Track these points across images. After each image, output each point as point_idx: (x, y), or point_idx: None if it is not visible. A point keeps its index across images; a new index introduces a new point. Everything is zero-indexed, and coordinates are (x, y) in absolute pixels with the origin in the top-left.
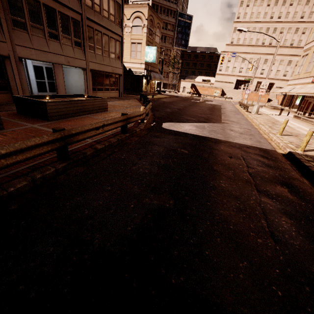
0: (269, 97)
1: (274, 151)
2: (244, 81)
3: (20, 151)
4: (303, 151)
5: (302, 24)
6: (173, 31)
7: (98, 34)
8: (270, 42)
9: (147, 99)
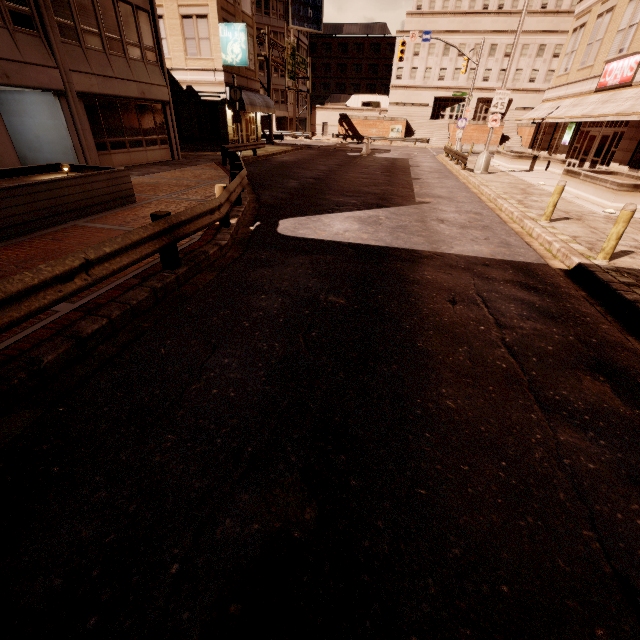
0: (502, 133)
1: (544, 267)
2: (451, 99)
3: None
4: (608, 260)
5: None
6: None
7: None
8: (499, 3)
9: (237, 160)
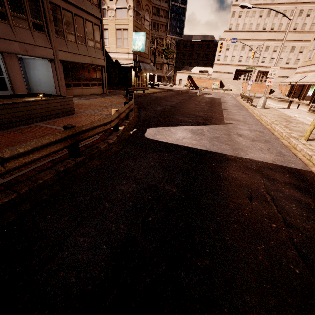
0: (271, 88)
1: (310, 173)
2: (244, 70)
3: None
4: None
5: (306, 5)
6: (167, 17)
7: (68, 14)
8: (271, 27)
9: (131, 95)
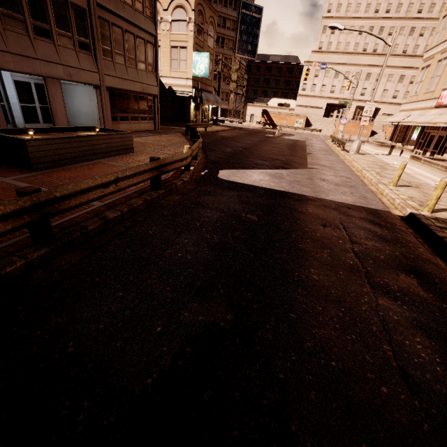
0: (372, 129)
1: (387, 212)
2: (338, 105)
3: None
4: (431, 212)
5: (420, 21)
6: (235, 30)
7: (118, 31)
8: (374, 48)
9: (196, 133)
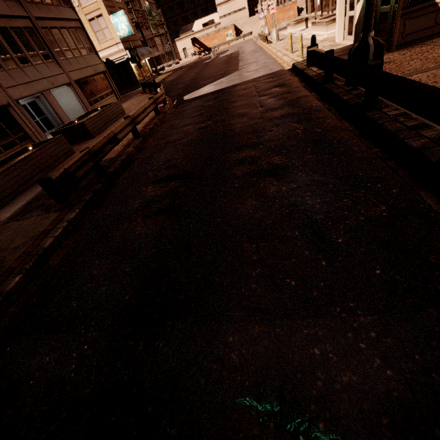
0: (298, 6)
1: (280, 70)
2: None
3: (122, 130)
4: (303, 58)
5: None
6: None
7: (56, 31)
8: None
9: (153, 84)
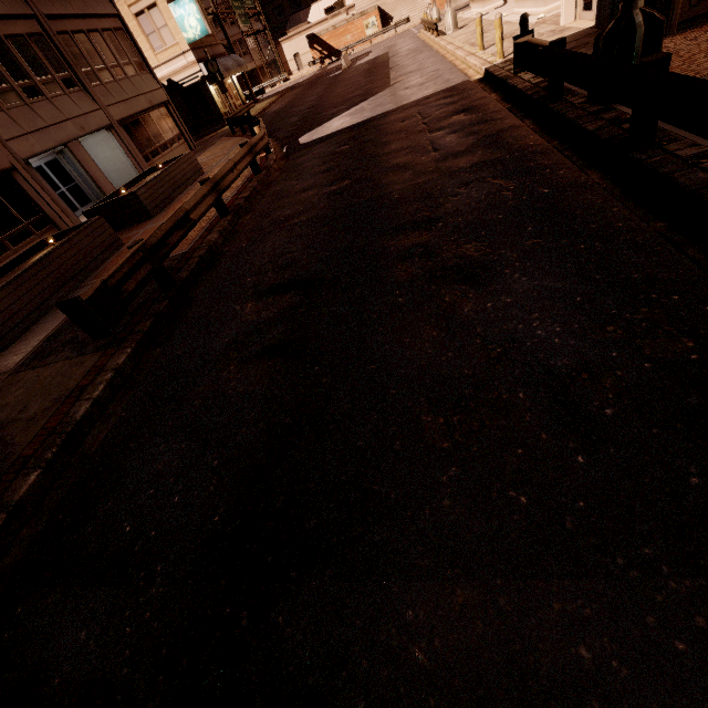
0: None
1: (464, 82)
2: None
3: (198, 205)
4: (503, 58)
5: None
6: None
7: (82, 38)
8: None
9: (247, 119)
